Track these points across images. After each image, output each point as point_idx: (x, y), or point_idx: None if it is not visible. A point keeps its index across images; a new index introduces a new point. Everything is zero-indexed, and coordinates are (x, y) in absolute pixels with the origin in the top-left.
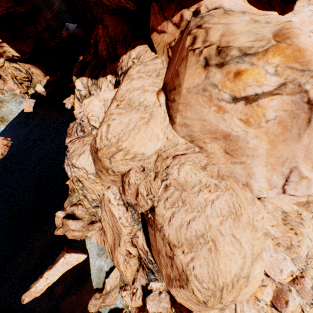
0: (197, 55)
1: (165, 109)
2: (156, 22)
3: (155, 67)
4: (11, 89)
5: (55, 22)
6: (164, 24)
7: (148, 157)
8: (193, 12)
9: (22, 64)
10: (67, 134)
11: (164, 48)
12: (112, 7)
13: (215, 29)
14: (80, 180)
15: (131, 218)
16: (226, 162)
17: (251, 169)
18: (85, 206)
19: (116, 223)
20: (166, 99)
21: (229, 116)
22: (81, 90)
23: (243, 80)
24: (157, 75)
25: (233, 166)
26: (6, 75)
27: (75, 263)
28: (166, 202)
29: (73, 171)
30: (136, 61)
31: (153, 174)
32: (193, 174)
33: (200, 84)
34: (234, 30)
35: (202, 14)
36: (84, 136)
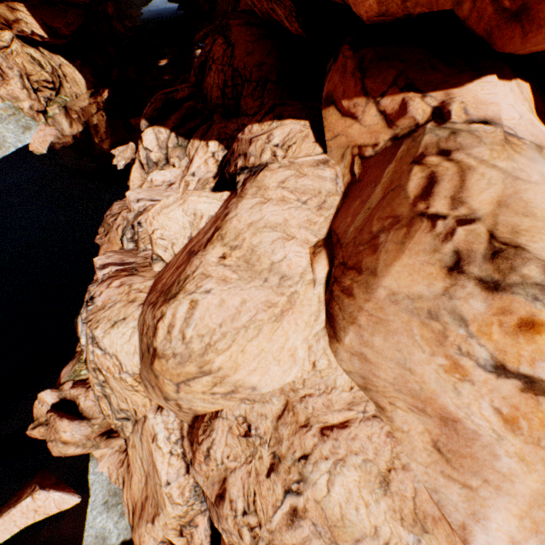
0: (440, 236)
1: (321, 293)
2: (343, 89)
3: (318, 186)
4: (15, 96)
5: None
6: (358, 100)
7: (264, 397)
8: (435, 109)
9: (48, 53)
10: (103, 222)
11: (346, 149)
12: (252, 8)
13: (483, 177)
14: (103, 373)
15: (192, 491)
16: (429, 464)
17: (484, 508)
18: (102, 409)
19: (157, 484)
20: (329, 271)
21: (473, 391)
22: (152, 151)
23: (538, 343)
24: (319, 205)
25: (444, 480)
26: (10, 67)
27: (52, 511)
28: None
29: (91, 350)
30: (280, 153)
31: (269, 455)
32: (362, 505)
33: (427, 298)
34: (531, 201)
35: (454, 124)
36: (134, 268)
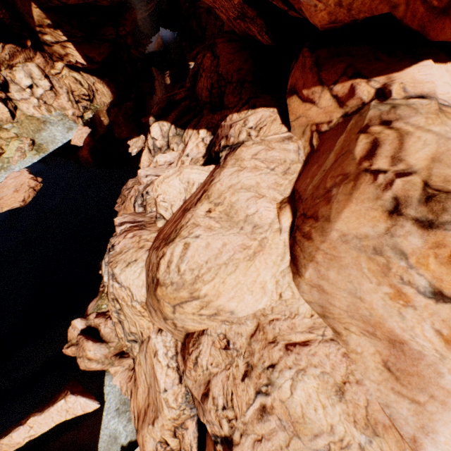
0: (381, 186)
1: (286, 239)
2: (303, 81)
3: (284, 156)
4: (63, 107)
5: (145, 23)
6: (315, 89)
7: (240, 320)
8: (378, 90)
9: (86, 75)
10: (120, 194)
11: (306, 127)
12: (233, 29)
13: (419, 140)
14: (119, 302)
15: (184, 398)
16: (381, 381)
17: (432, 422)
18: (117, 333)
19: (156, 391)
20: (292, 221)
21: (415, 315)
22: (157, 139)
23: None
24: (284, 171)
25: (394, 396)
26: (61, 87)
27: (79, 412)
28: (256, 446)
29: (111, 284)
30: (253, 133)
31: (243, 364)
32: (320, 407)
33: (372, 237)
34: None
35: (394, 100)
36: (143, 225)
